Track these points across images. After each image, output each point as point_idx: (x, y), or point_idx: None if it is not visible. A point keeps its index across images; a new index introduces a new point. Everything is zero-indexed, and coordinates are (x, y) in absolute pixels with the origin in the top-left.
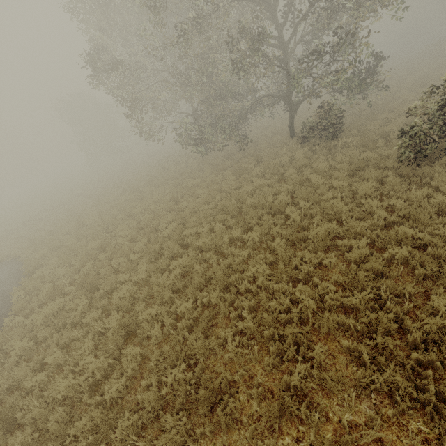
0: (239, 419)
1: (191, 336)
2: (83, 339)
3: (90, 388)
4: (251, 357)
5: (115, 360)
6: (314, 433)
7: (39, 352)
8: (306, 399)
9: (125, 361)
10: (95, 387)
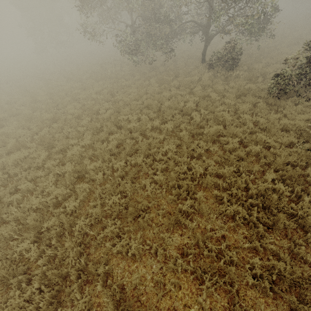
0: (150, 225)
1: (123, 181)
2: (47, 176)
3: (54, 205)
4: (160, 195)
5: (71, 191)
6: (191, 232)
7: (11, 183)
8: (190, 216)
9: (79, 191)
10: (57, 204)
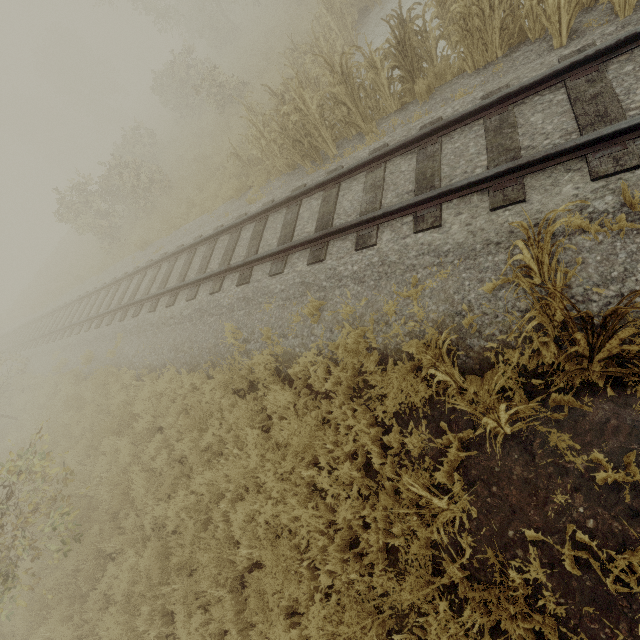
0: None
1: None
2: None
3: None
4: None
5: None
6: None
7: None
8: None
9: None
10: None
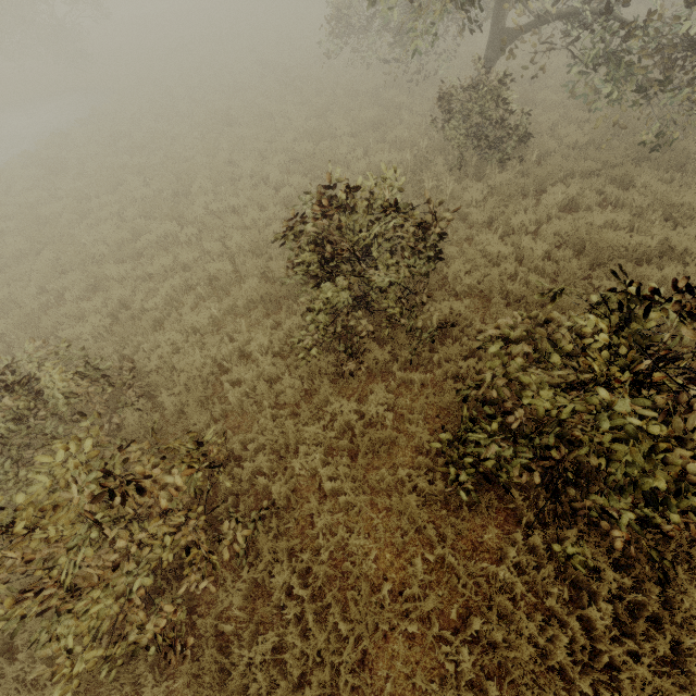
0: None
1: None
2: None
3: None
4: None
5: None
6: None
7: None
8: None
9: None
10: None
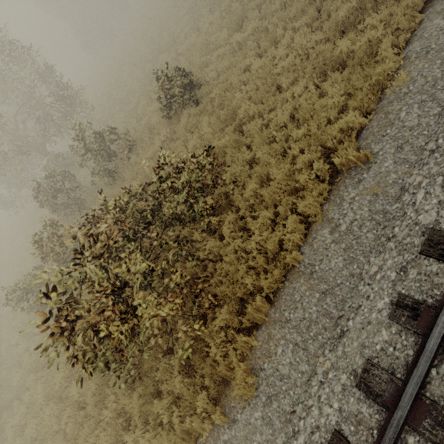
0: None
1: None
2: None
3: None
4: None
5: None
6: None
7: None
8: None
9: None
10: None
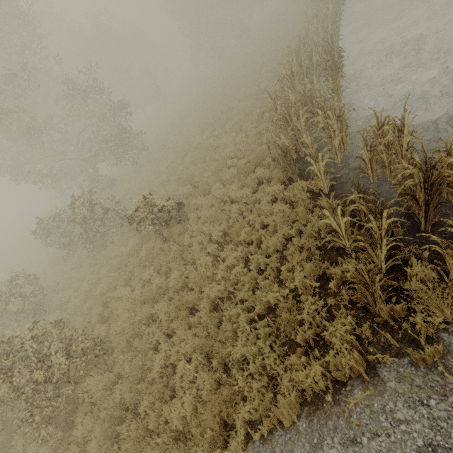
0: None
1: None
2: None
3: None
4: None
5: None
6: None
7: None
8: None
9: None
10: None
